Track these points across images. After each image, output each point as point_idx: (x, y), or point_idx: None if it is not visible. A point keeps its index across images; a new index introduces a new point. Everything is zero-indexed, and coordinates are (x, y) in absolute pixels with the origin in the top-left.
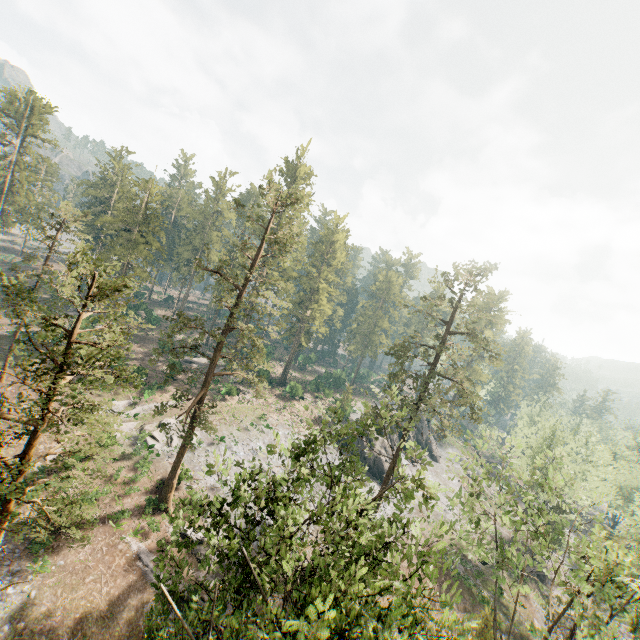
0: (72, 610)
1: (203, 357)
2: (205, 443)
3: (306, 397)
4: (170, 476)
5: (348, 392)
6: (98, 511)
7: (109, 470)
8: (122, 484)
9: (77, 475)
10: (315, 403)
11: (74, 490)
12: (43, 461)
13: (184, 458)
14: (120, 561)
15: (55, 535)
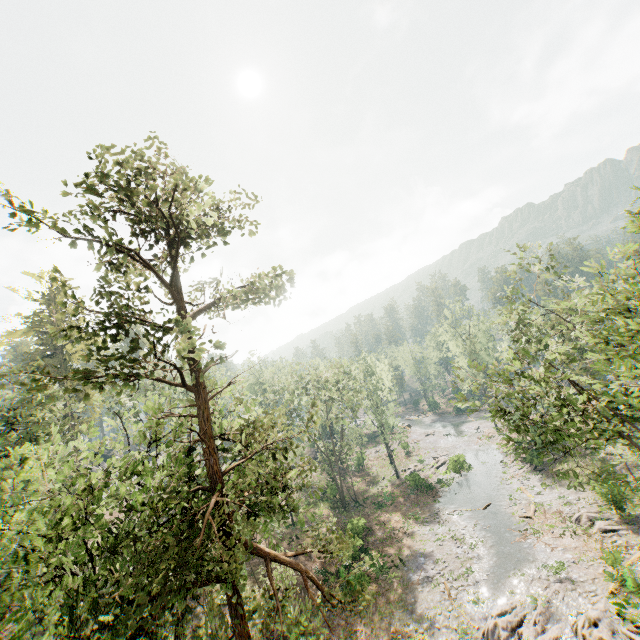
0: None
1: None
2: None
3: None
4: None
5: None
6: None
7: None
8: None
9: None
10: None
11: None
12: None
13: None
14: None
15: None
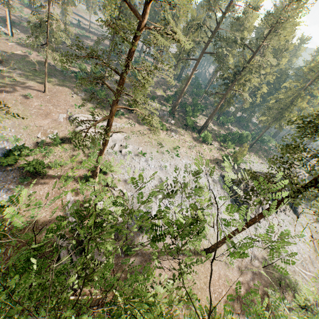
0: (25, 218)
1: (158, 103)
2: (133, 153)
3: (214, 143)
4: (94, 167)
5: (244, 149)
6: (60, 172)
7: (75, 152)
8: (77, 162)
9: (58, 150)
10: (218, 149)
11: (53, 157)
12: (46, 137)
13: (117, 158)
14: (58, 202)
15: (35, 177)
